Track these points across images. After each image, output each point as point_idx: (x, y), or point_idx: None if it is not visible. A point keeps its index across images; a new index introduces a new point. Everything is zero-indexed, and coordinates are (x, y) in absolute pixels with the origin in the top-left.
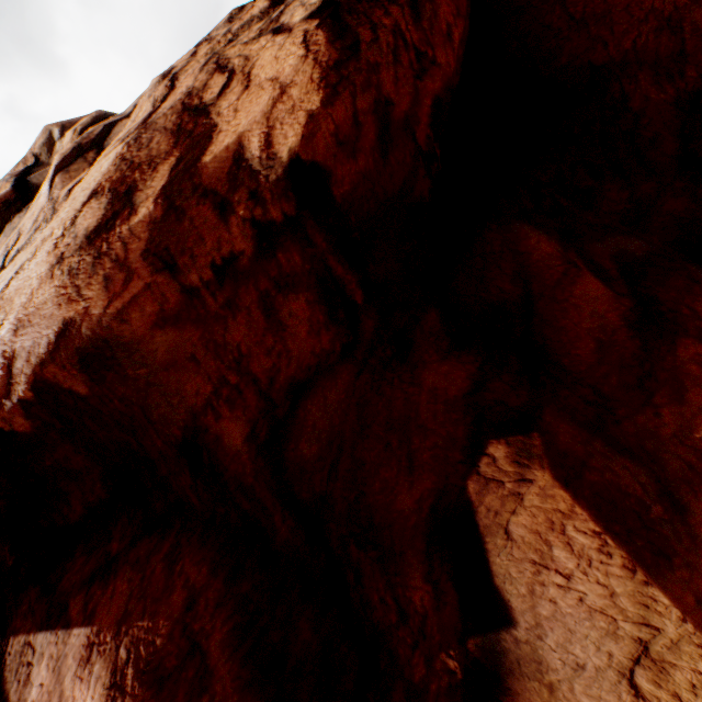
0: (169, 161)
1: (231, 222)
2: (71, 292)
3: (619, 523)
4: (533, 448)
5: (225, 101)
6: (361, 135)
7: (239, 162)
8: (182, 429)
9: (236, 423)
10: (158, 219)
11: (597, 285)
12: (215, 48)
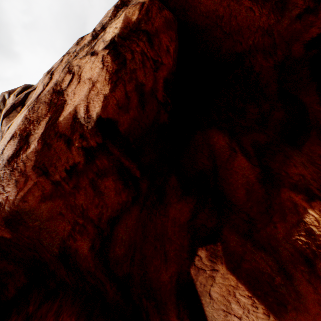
0: (45, 119)
1: (72, 149)
2: (0, 189)
3: (260, 290)
4: (218, 251)
5: (70, 88)
6: (130, 101)
7: (75, 120)
8: (58, 248)
9: (84, 242)
10: (39, 150)
11: (244, 161)
12: (69, 59)
